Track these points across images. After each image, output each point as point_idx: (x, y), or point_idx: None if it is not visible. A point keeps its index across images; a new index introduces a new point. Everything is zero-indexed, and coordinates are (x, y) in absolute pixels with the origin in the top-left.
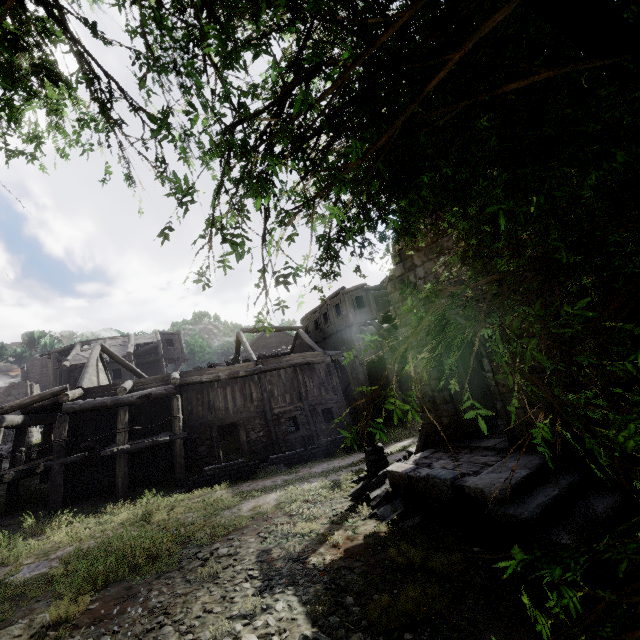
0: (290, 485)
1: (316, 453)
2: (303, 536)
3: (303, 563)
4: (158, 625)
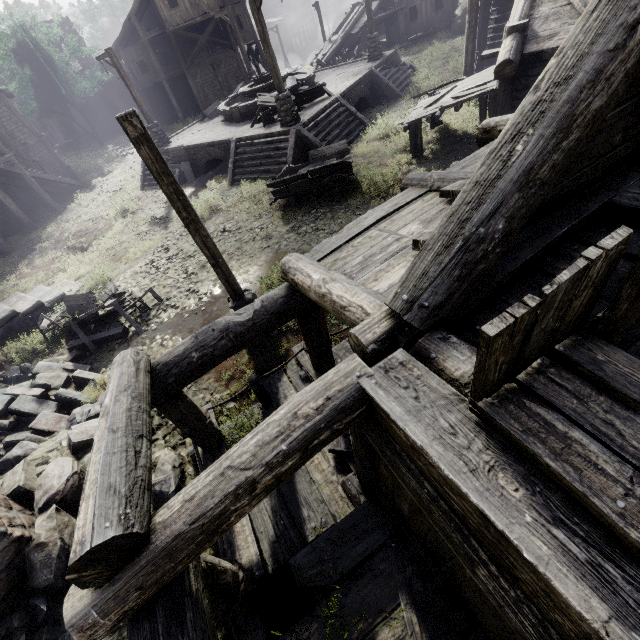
0: None
1: None
2: None
3: None
4: None
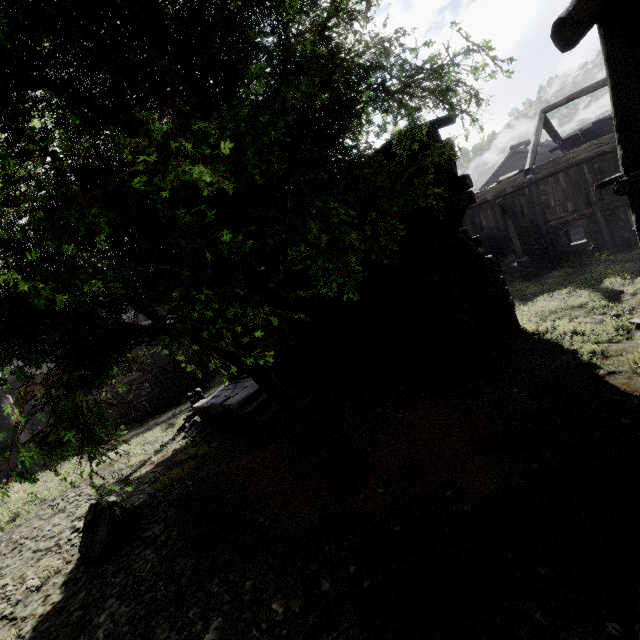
0: (137, 437)
1: (167, 405)
2: (133, 466)
3: (127, 480)
4: (20, 545)
